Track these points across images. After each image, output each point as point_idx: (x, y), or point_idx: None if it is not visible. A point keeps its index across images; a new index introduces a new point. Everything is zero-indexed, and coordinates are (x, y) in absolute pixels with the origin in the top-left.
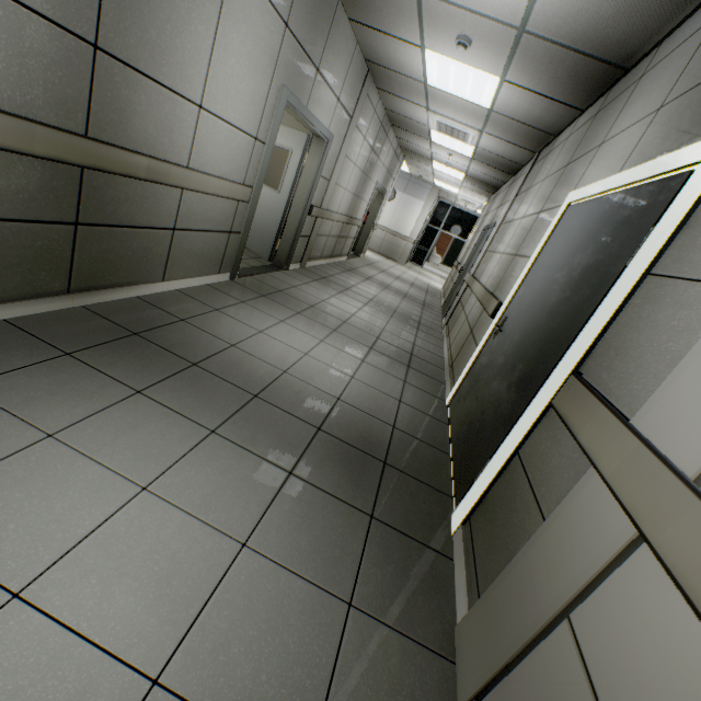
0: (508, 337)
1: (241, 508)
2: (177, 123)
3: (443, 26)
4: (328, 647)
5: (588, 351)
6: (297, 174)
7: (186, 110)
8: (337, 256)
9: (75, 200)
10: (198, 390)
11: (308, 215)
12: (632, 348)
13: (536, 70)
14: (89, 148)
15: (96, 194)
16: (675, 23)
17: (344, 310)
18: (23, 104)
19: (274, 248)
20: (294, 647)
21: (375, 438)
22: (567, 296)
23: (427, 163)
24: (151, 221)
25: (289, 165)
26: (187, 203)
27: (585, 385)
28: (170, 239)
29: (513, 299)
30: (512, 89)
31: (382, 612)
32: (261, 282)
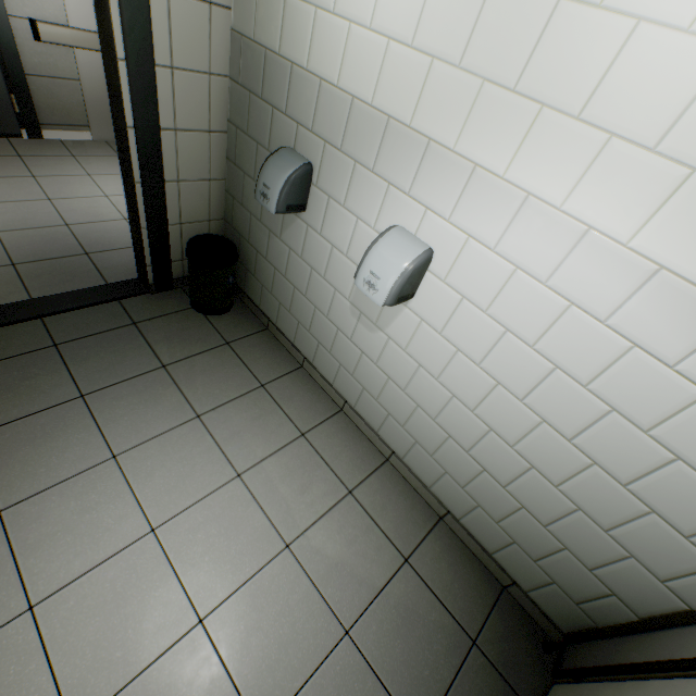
0: None
1: None
2: None
3: None
4: None
5: None
6: None
7: None
8: None
9: None
10: None
11: None
12: None
13: None
14: None
15: None
16: None
17: None
18: None
19: None
20: None
21: None
22: None
23: None
24: None
25: None
26: None
27: None
28: None
29: None
30: None
31: None
32: None
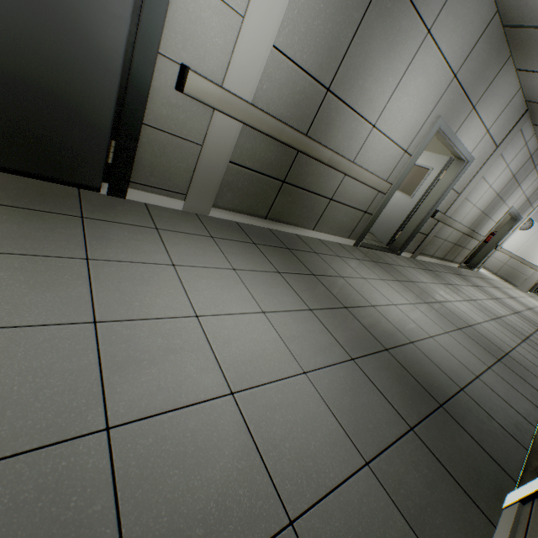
0: None
1: (311, 354)
2: (356, 134)
3: None
4: (337, 470)
5: None
6: (430, 185)
7: (364, 127)
8: (448, 261)
9: (287, 169)
10: (310, 287)
11: (430, 217)
12: None
13: None
14: (305, 141)
15: (298, 168)
16: None
17: (441, 295)
18: (285, 117)
19: (393, 236)
20: (313, 448)
21: (437, 384)
22: None
23: None
24: (320, 191)
25: (426, 179)
26: (344, 185)
27: None
28: (326, 205)
29: None
30: None
31: (394, 493)
32: (375, 254)
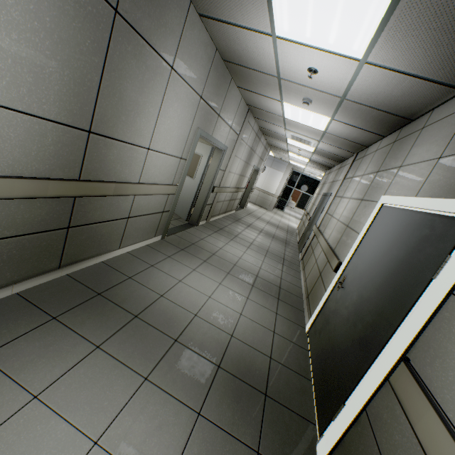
0: (348, 295)
1: None
2: (134, 160)
3: (294, 93)
4: None
5: (412, 341)
6: (205, 169)
7: (140, 152)
8: (229, 211)
9: (69, 215)
10: (137, 340)
11: (211, 192)
12: (448, 357)
13: (353, 116)
14: (80, 186)
15: (82, 208)
16: (441, 101)
17: (234, 254)
18: (44, 170)
19: (189, 212)
20: None
21: (258, 371)
22: (390, 282)
23: (285, 152)
24: (114, 216)
25: (200, 164)
26: (137, 201)
27: (415, 378)
28: (125, 223)
29: (349, 263)
30: (338, 123)
31: None
32: (181, 238)
